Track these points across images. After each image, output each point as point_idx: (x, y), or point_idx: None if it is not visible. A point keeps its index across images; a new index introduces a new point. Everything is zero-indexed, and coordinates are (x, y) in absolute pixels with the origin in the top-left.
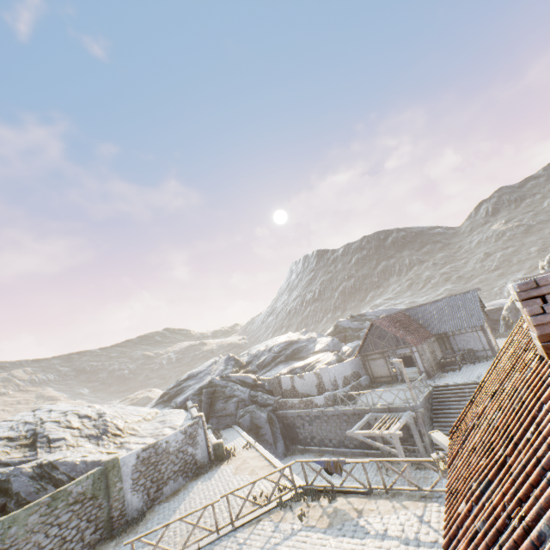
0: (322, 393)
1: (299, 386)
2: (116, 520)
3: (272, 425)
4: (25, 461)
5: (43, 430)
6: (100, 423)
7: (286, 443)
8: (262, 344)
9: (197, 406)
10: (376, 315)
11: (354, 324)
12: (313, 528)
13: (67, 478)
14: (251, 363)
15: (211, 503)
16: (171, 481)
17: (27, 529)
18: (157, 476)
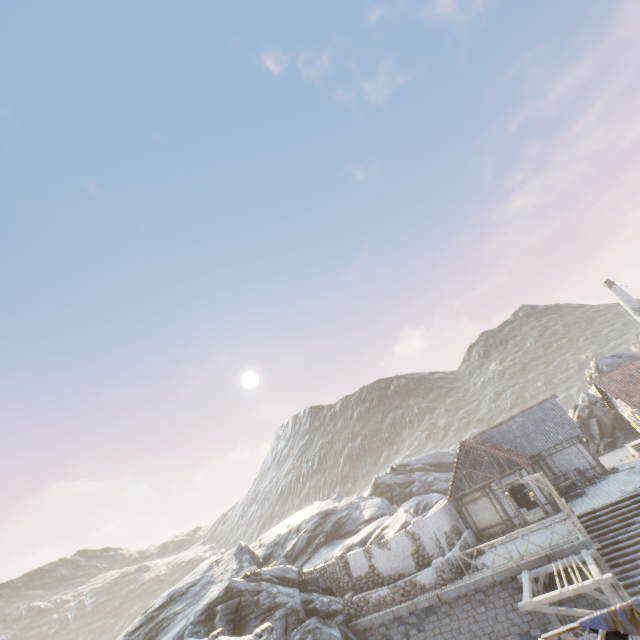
0: (424, 564)
1: (382, 563)
2: None
3: None
4: None
5: None
6: None
7: None
8: (279, 525)
9: (225, 633)
10: (423, 463)
11: (400, 477)
12: None
13: None
14: (271, 556)
15: None
16: None
17: None
18: None
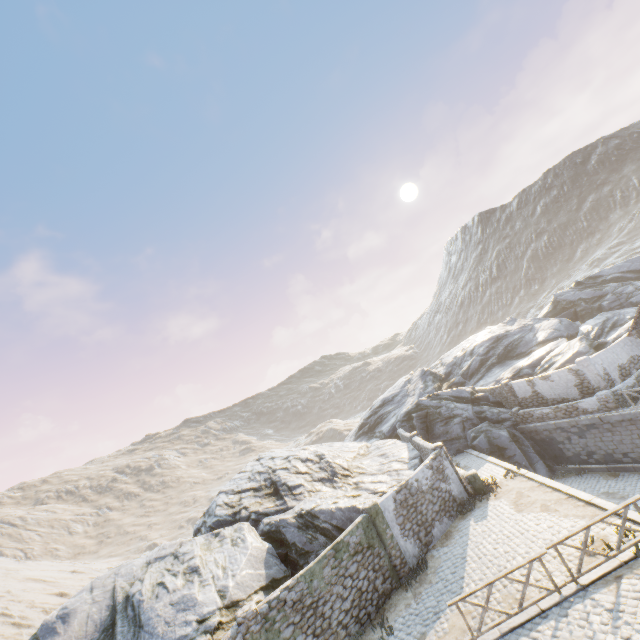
0: (589, 394)
1: (545, 390)
2: (399, 568)
3: (519, 444)
4: (279, 510)
5: (279, 479)
6: (324, 465)
7: (547, 464)
8: (455, 348)
9: (418, 435)
10: (622, 271)
11: (586, 293)
12: None
13: (330, 526)
14: (451, 373)
15: (537, 556)
16: (436, 523)
17: (325, 582)
18: (421, 519)
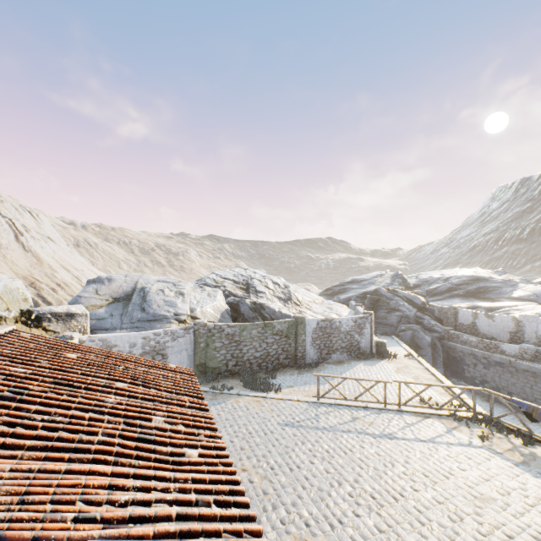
0: (516, 342)
1: (482, 325)
2: (298, 358)
3: (434, 351)
4: (244, 297)
5: (252, 283)
6: (286, 291)
7: (445, 373)
8: (436, 271)
9: (362, 306)
10: None
11: None
12: (498, 453)
13: (270, 317)
14: (418, 287)
15: (384, 381)
16: (338, 352)
17: (251, 336)
18: (329, 344)
